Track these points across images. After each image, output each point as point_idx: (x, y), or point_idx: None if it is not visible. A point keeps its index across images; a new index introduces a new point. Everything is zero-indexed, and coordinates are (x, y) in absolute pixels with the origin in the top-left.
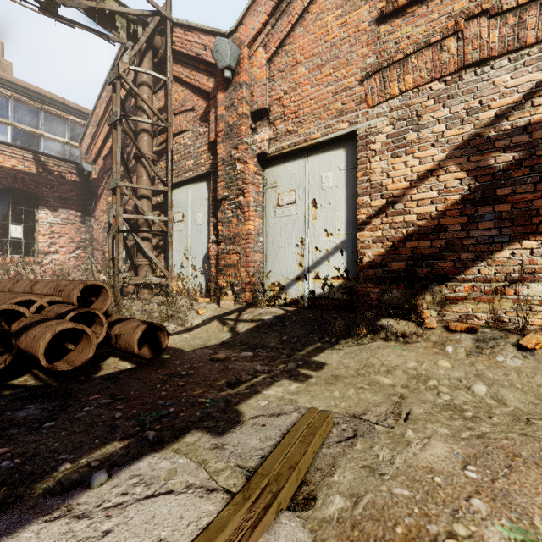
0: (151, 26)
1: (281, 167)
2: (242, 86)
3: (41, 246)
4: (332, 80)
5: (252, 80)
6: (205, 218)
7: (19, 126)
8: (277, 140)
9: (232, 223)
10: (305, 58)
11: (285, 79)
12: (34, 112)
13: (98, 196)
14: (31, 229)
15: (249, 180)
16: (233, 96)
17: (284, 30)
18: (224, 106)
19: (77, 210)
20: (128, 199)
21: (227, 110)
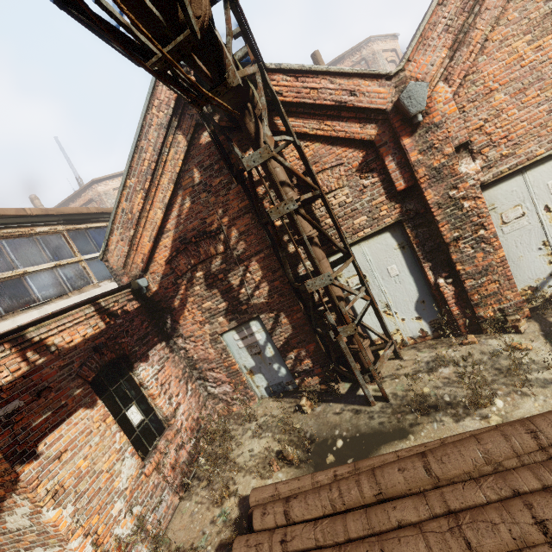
0: (260, 81)
1: (495, 189)
2: (441, 126)
3: (165, 410)
4: (542, 100)
5: (441, 116)
6: (403, 266)
7: None
8: (491, 166)
9: (477, 258)
10: (500, 84)
11: (481, 108)
12: None
13: (177, 310)
14: (143, 400)
15: (488, 213)
16: (428, 138)
17: (467, 61)
18: (417, 150)
19: (159, 341)
20: (251, 292)
21: (424, 154)
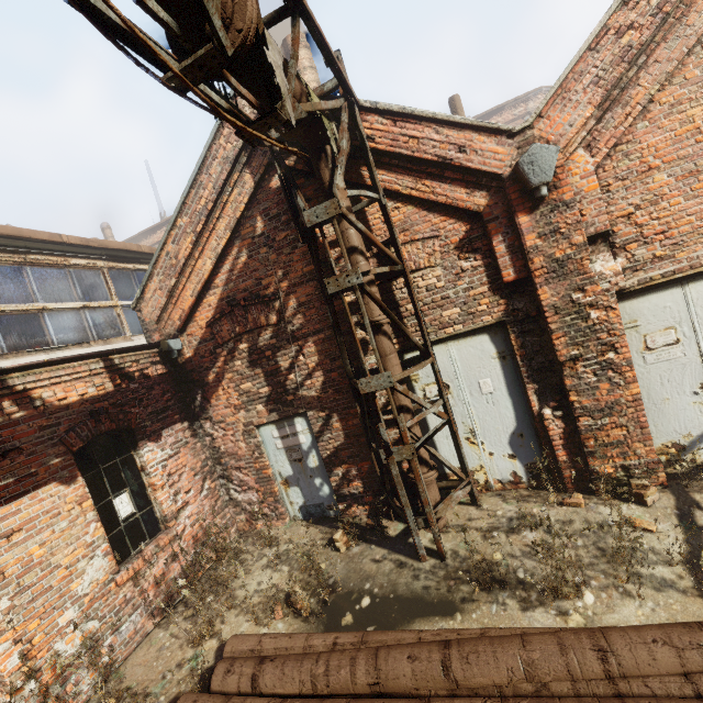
0: (345, 120)
1: (640, 300)
2: (572, 206)
3: (165, 507)
4: None
5: (576, 193)
6: (500, 383)
7: (5, 309)
8: (637, 269)
9: (599, 389)
10: (664, 161)
11: (633, 189)
12: (15, 273)
13: (210, 385)
14: (140, 489)
15: (623, 331)
16: (553, 219)
17: (620, 126)
18: (536, 233)
19: (181, 420)
20: (301, 380)
21: (544, 239)
